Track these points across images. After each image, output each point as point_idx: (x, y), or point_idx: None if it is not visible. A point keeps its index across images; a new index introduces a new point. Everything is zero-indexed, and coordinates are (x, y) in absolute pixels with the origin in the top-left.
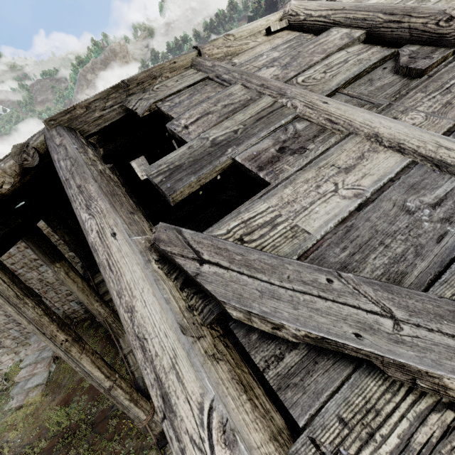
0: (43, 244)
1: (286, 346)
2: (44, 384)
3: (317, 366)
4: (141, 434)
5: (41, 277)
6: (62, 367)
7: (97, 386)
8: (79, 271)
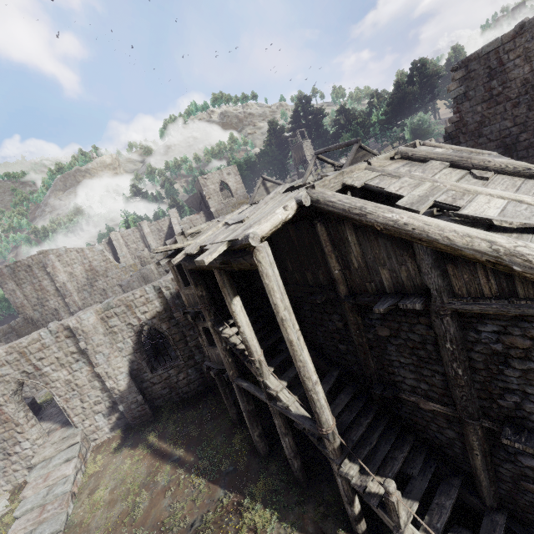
0: (231, 280)
1: (511, 234)
2: (61, 532)
3: (522, 236)
4: (255, 531)
5: (70, 378)
6: (88, 503)
7: (308, 378)
8: (125, 367)
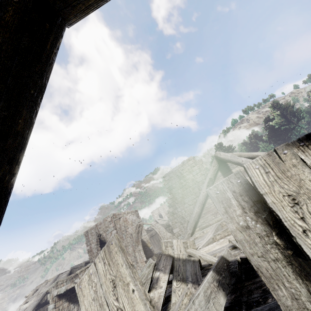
0: None
1: None
2: None
3: None
4: None
5: None
6: None
7: None
8: None
